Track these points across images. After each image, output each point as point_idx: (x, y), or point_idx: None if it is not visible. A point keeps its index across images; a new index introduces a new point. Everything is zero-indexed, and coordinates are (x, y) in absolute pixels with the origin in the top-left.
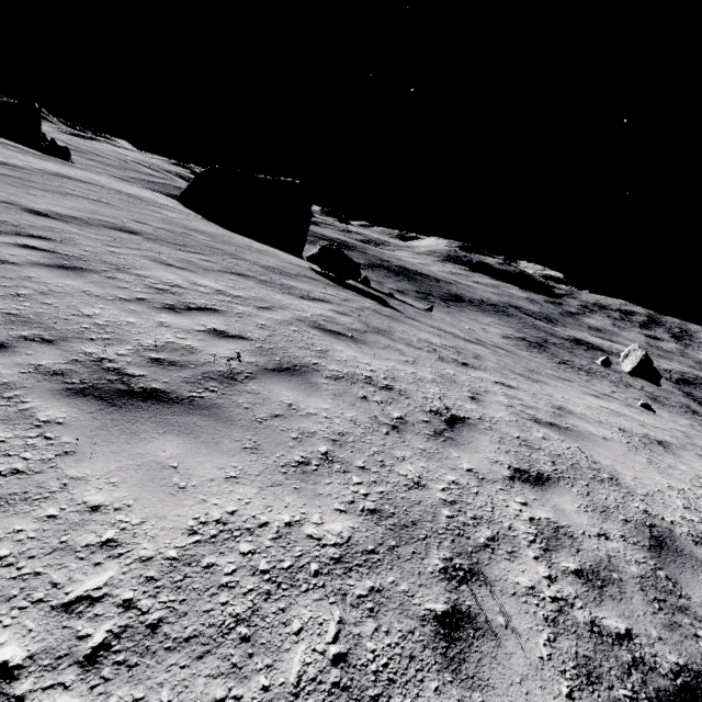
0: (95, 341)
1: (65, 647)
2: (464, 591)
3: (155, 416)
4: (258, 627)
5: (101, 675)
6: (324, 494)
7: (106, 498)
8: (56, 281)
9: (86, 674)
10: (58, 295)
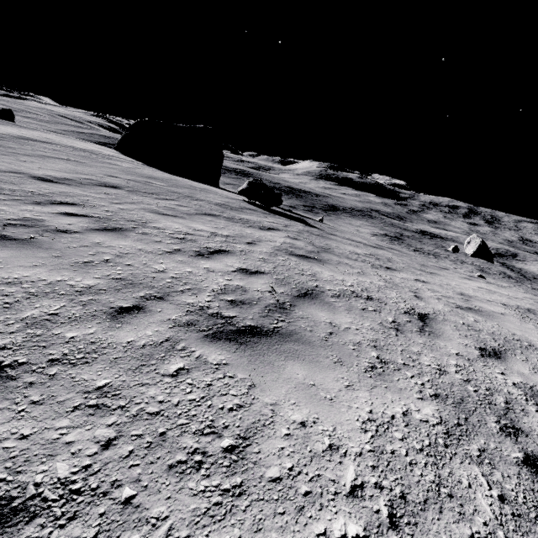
0: (185, 293)
1: (375, 520)
2: (522, 442)
3: (269, 347)
4: (449, 487)
5: (406, 532)
6: (402, 388)
7: (301, 415)
8: (116, 243)
9: (399, 533)
10: (129, 256)
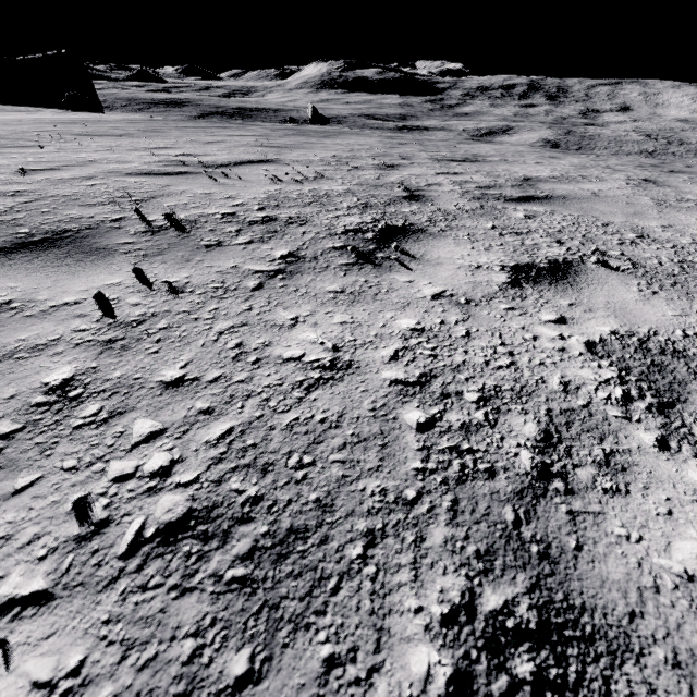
0: None
1: None
2: None
3: None
4: None
5: None
6: None
7: None
8: None
9: None
10: None
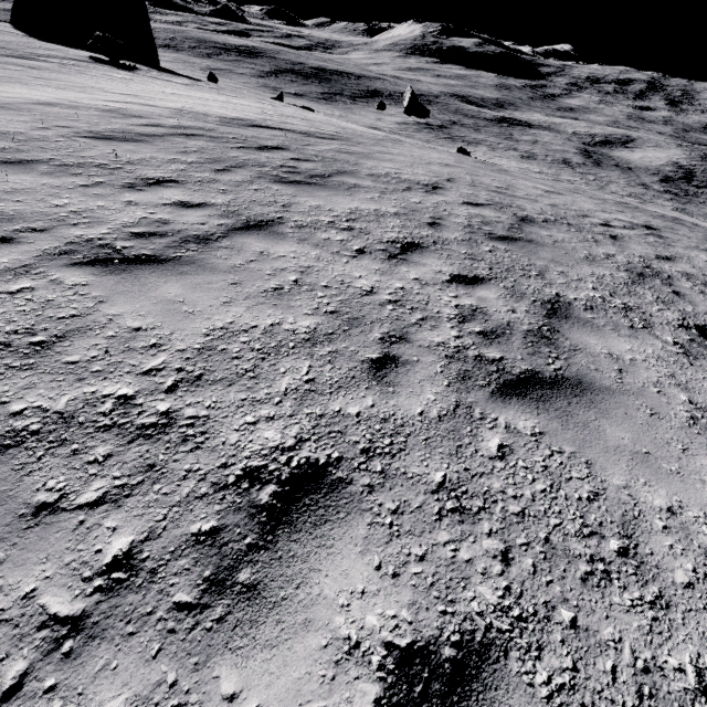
0: None
1: None
2: None
3: None
4: None
5: None
6: None
7: None
8: None
9: None
10: None
